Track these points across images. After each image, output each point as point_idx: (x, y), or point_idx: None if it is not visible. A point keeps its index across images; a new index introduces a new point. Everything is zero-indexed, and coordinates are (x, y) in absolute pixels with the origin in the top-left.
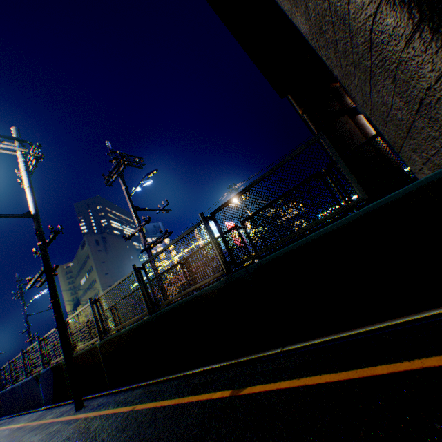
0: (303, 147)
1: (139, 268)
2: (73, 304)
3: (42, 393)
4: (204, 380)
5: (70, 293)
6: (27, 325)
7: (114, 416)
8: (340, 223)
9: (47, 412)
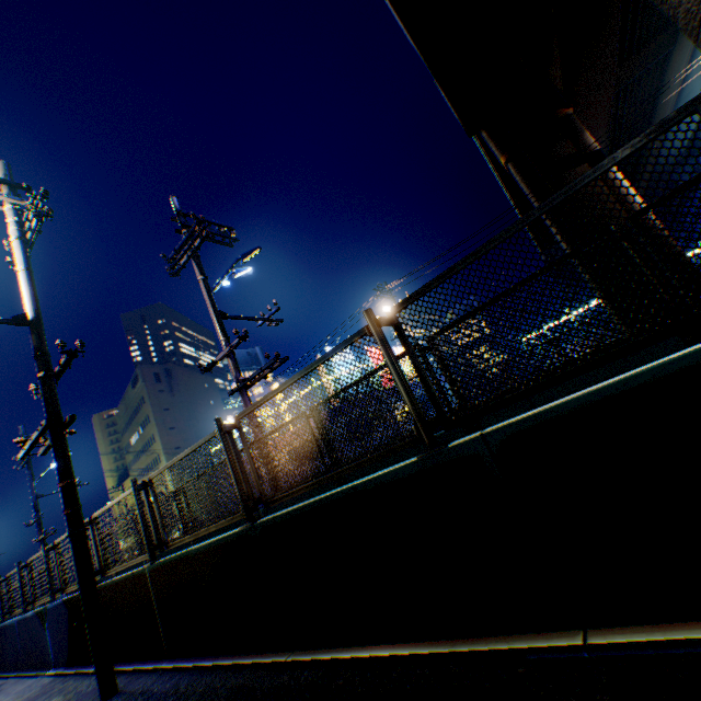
0: (643, 139)
1: (229, 427)
2: (118, 477)
3: (50, 644)
4: (378, 692)
5: (112, 459)
6: (37, 513)
7: None
8: None
9: (55, 686)
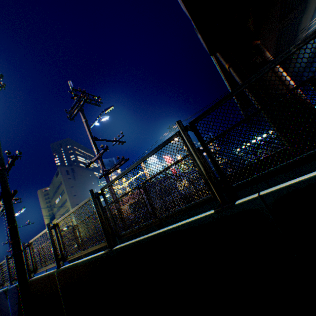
0: None
1: (97, 194)
2: (50, 218)
3: (10, 307)
4: None
5: (47, 210)
6: (9, 238)
7: None
8: None
9: None
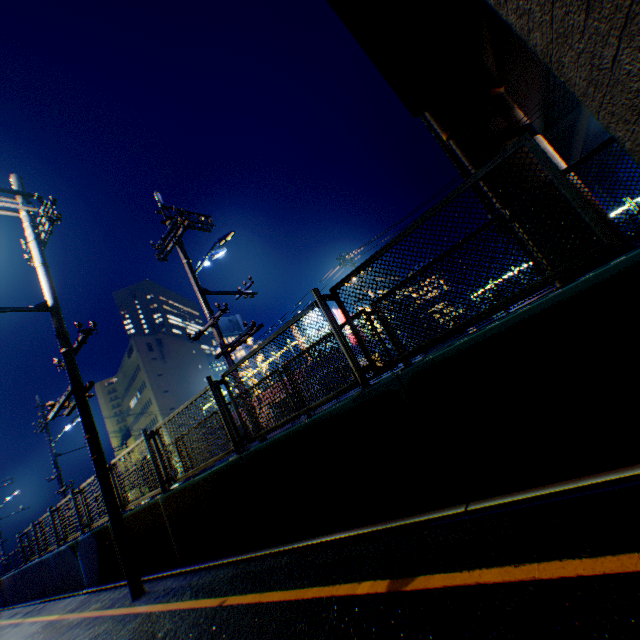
0: (492, 164)
1: (218, 383)
2: (121, 437)
3: (83, 569)
4: (334, 559)
5: (115, 421)
6: (57, 469)
7: (192, 614)
8: (570, 290)
9: (92, 599)
